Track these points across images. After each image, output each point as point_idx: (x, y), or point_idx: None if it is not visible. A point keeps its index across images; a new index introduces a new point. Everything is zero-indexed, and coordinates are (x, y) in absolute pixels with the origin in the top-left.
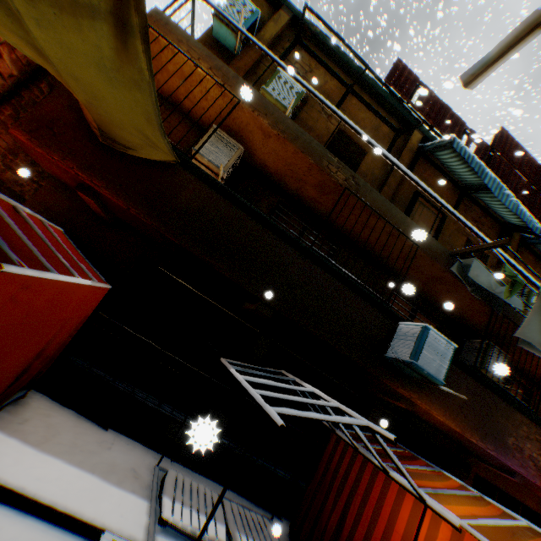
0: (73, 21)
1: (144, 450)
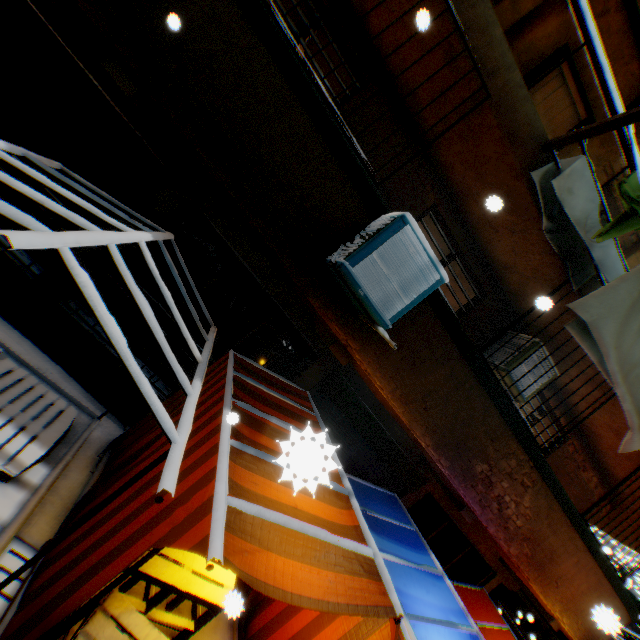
0: None
1: None
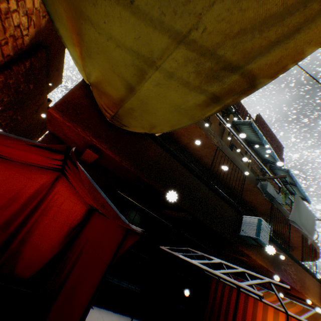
0: (187, 91)
1: (117, 315)
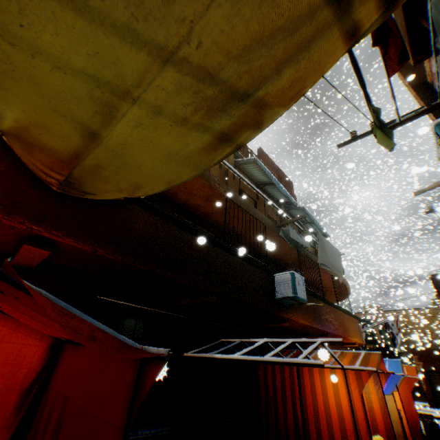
0: (185, 131)
1: None
